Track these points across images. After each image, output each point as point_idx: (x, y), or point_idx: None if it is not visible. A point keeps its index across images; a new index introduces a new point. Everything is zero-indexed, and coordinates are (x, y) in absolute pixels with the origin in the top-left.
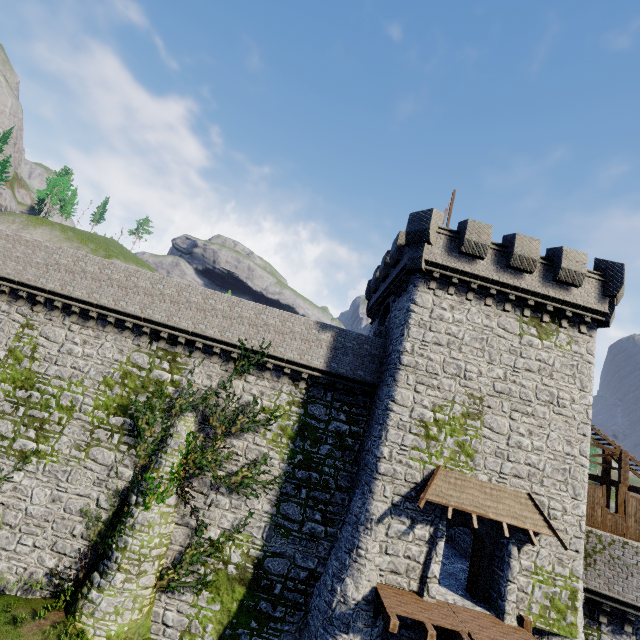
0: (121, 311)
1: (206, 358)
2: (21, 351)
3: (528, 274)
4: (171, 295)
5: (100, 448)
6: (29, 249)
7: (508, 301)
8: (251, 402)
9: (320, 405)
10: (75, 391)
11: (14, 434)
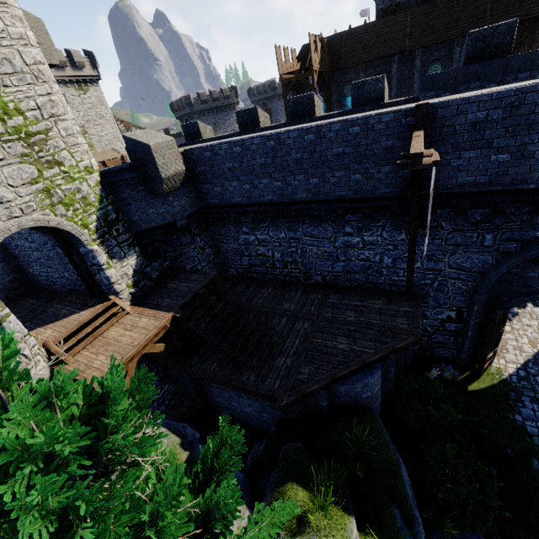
0: None
1: None
2: None
3: (67, 68)
4: None
5: None
6: None
7: (67, 83)
8: None
9: None
10: None
11: None
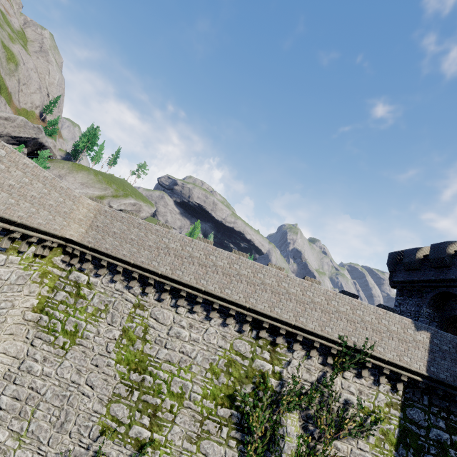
0: (227, 299)
1: (303, 350)
2: (134, 332)
3: None
4: (271, 285)
5: (210, 441)
6: (141, 232)
7: None
8: (350, 401)
9: (418, 409)
10: (184, 377)
11: (129, 420)
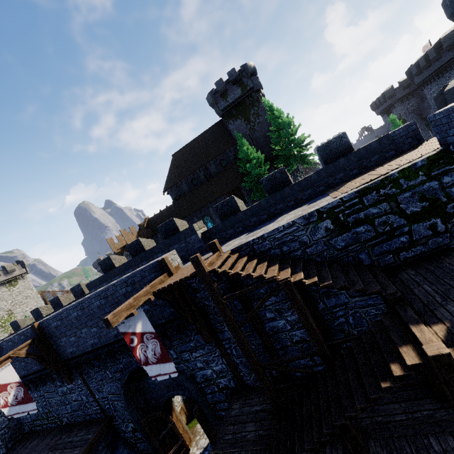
0: None
1: None
2: None
3: (1, 277)
4: None
5: None
6: None
7: (0, 286)
8: None
9: None
10: None
11: None
